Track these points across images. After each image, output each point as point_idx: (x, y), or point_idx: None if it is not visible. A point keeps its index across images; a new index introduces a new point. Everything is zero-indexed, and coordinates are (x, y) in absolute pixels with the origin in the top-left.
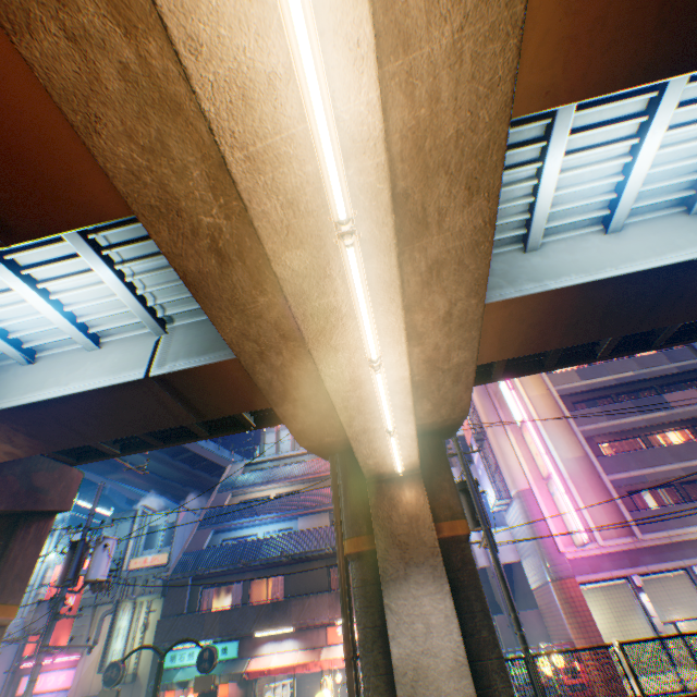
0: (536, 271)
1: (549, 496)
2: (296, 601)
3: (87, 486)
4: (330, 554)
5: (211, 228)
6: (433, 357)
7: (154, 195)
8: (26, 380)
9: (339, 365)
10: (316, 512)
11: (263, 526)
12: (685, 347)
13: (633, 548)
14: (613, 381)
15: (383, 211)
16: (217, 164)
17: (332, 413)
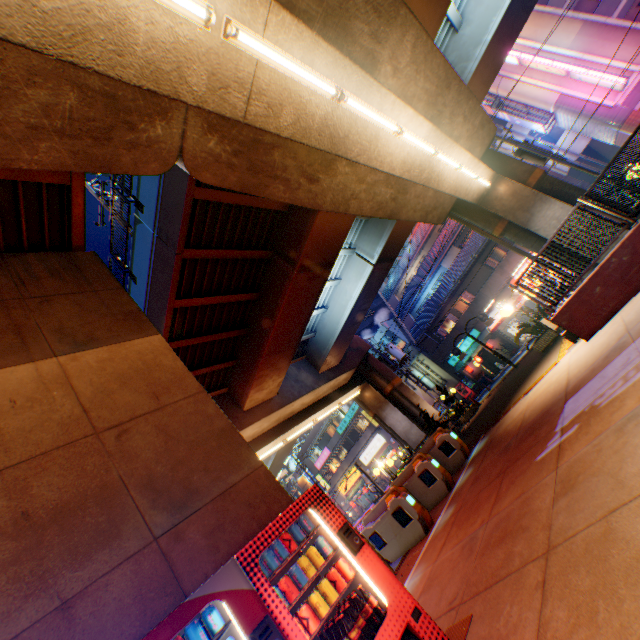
0: (473, 39)
1: (578, 83)
2: (483, 290)
3: None
4: (476, 259)
5: (389, 197)
6: (468, 135)
7: (375, 208)
8: (335, 313)
9: (446, 183)
10: (446, 254)
11: (427, 288)
12: None
13: None
14: None
15: (439, 136)
16: (385, 182)
17: (444, 200)
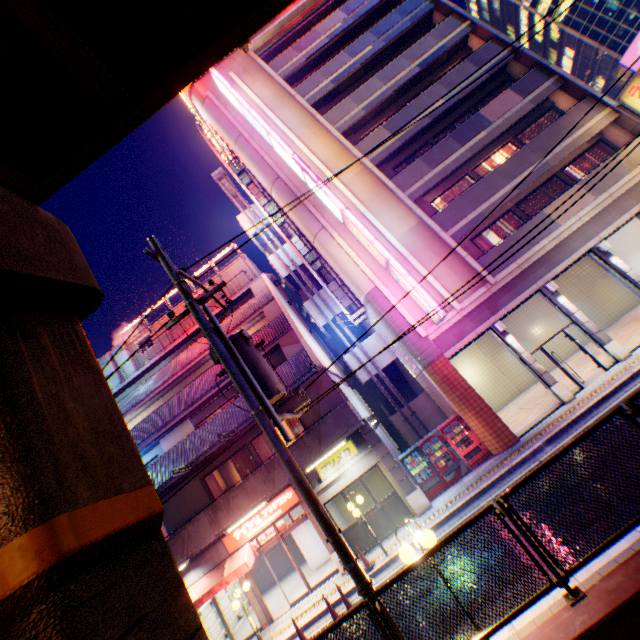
0: None
1: (397, 285)
2: (174, 540)
3: None
4: (197, 468)
5: None
6: None
7: None
8: None
9: None
10: (176, 426)
11: None
12: (489, 43)
13: (489, 296)
14: (427, 121)
15: None
16: None
17: None
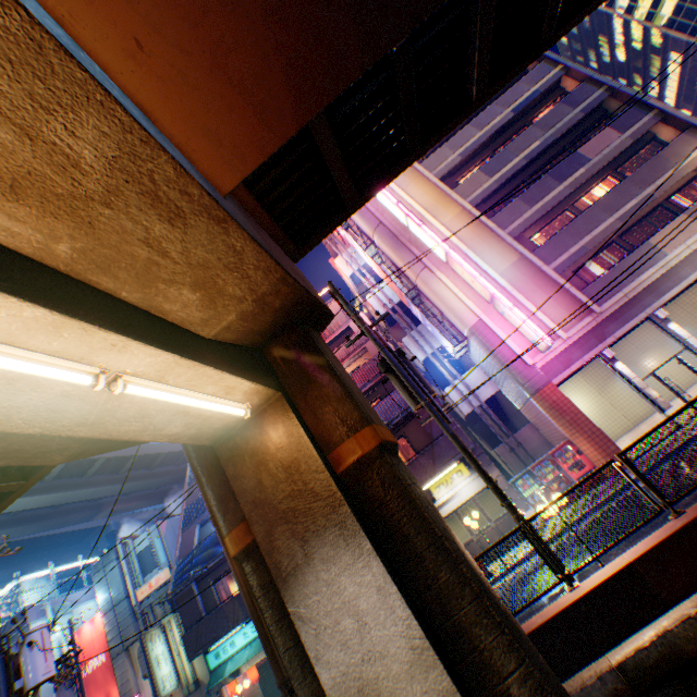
0: None
1: (501, 317)
2: None
3: (90, 534)
4: None
5: None
6: (16, 171)
7: None
8: None
9: None
10: None
11: None
12: (583, 84)
13: (596, 325)
14: (523, 162)
15: None
16: None
17: None
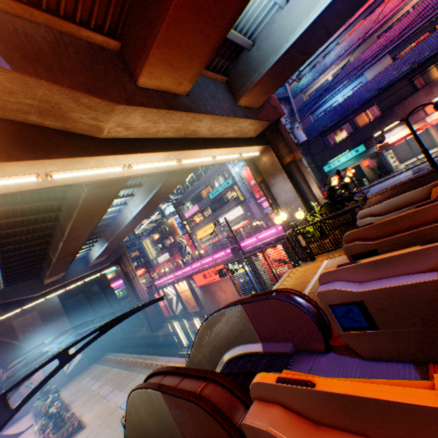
0: None
1: None
2: (397, 108)
3: None
4: (408, 73)
5: None
6: None
7: None
8: (296, 13)
9: None
10: (375, 62)
11: (338, 95)
12: None
13: None
14: None
15: None
16: None
17: None
